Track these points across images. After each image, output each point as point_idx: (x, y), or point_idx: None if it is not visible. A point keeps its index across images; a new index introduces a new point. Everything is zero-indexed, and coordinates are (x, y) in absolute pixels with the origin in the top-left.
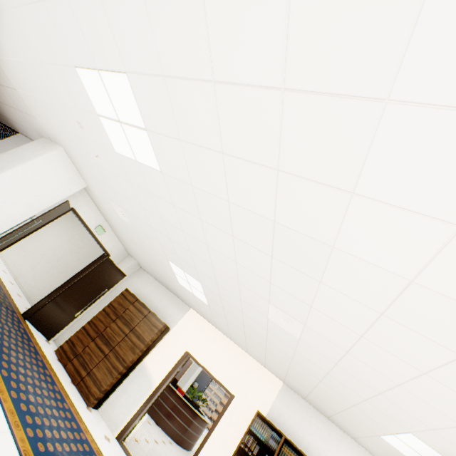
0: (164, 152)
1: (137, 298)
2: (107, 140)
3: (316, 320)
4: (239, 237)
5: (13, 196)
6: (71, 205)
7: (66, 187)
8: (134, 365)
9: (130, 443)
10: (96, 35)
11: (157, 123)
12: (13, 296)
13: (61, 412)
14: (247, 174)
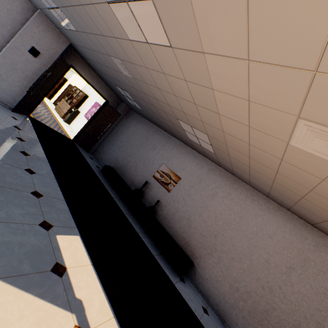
0: None
1: None
2: None
3: None
4: None
5: None
6: None
7: None
8: (57, 90)
9: None
10: None
11: None
12: None
13: None
14: None
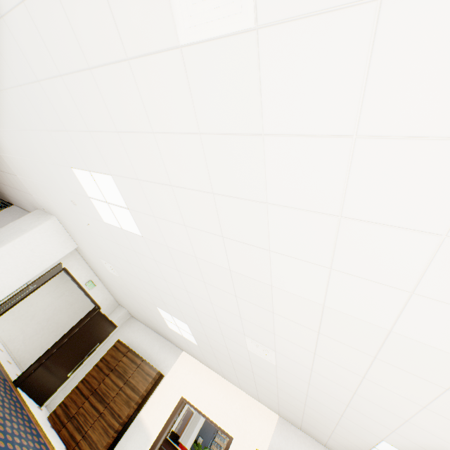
0: (144, 223)
1: (130, 348)
2: (96, 213)
3: (282, 345)
4: (209, 283)
5: (11, 265)
6: (63, 265)
7: (59, 250)
8: (130, 420)
9: None
10: (88, 153)
11: (136, 205)
12: (3, 363)
13: None
14: (204, 239)
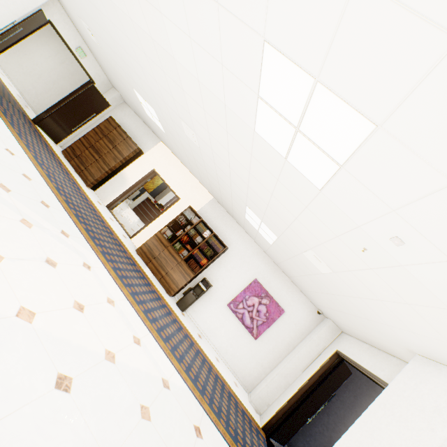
0: None
1: (119, 125)
2: None
3: (196, 127)
4: (148, 55)
5: None
6: (48, 17)
7: None
8: (117, 171)
9: (117, 214)
10: None
11: None
12: (22, 105)
13: (67, 177)
14: None
